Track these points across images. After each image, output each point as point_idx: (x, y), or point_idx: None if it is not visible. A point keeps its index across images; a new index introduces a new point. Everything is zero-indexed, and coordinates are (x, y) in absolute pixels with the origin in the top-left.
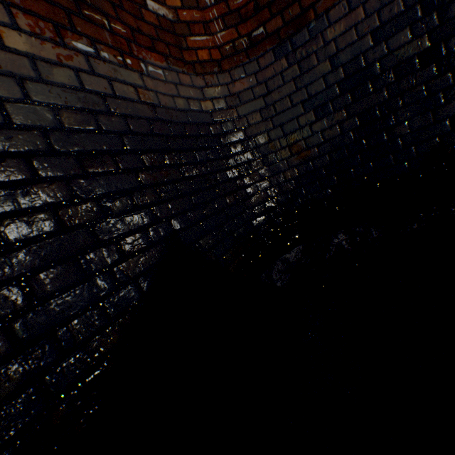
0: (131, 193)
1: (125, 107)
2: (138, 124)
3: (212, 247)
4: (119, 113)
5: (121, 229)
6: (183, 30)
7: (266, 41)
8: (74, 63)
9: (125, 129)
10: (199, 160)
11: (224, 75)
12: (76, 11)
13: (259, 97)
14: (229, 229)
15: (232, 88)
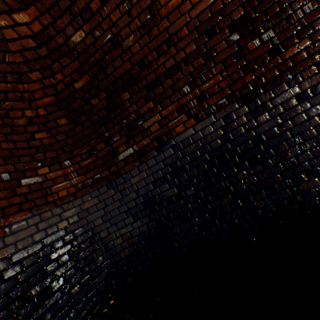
0: None
1: None
2: None
3: None
4: None
5: None
6: (49, 183)
7: (102, 180)
8: None
9: None
10: (49, 272)
11: (78, 199)
12: None
13: (100, 209)
14: (71, 319)
15: (83, 206)
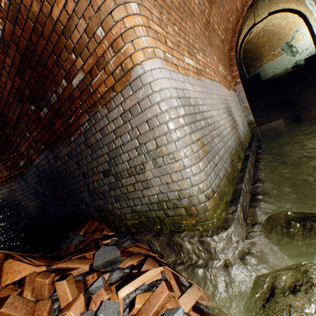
0: None
1: None
2: None
3: None
4: None
5: None
6: None
7: (18, 175)
8: None
9: None
10: None
11: (9, 184)
12: None
13: (21, 190)
14: (2, 238)
15: (12, 187)
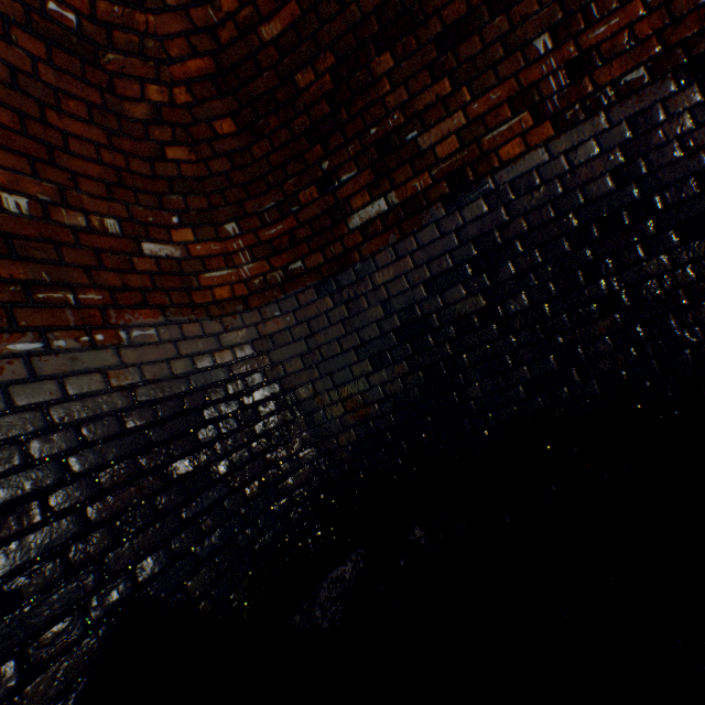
0: (65, 549)
1: (81, 409)
2: (100, 426)
3: (211, 587)
4: (69, 422)
5: (34, 623)
6: (195, 266)
7: (306, 276)
8: (4, 376)
9: (75, 444)
10: (203, 442)
11: (252, 312)
12: (24, 299)
13: (299, 339)
14: (247, 541)
15: (263, 328)
